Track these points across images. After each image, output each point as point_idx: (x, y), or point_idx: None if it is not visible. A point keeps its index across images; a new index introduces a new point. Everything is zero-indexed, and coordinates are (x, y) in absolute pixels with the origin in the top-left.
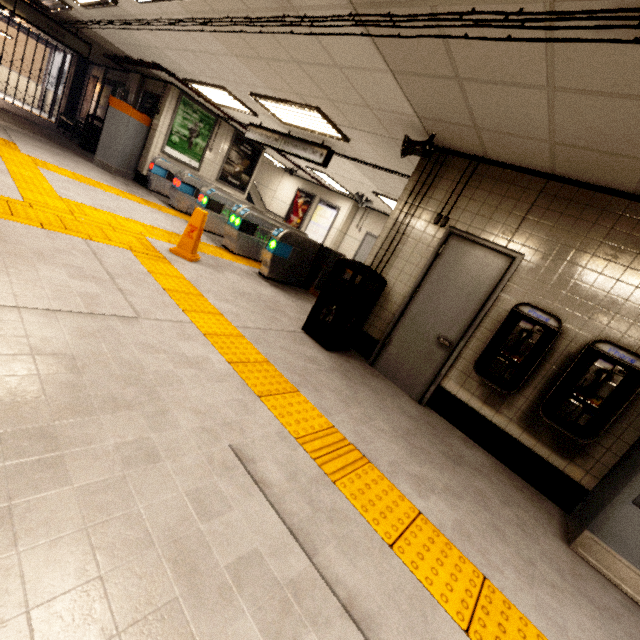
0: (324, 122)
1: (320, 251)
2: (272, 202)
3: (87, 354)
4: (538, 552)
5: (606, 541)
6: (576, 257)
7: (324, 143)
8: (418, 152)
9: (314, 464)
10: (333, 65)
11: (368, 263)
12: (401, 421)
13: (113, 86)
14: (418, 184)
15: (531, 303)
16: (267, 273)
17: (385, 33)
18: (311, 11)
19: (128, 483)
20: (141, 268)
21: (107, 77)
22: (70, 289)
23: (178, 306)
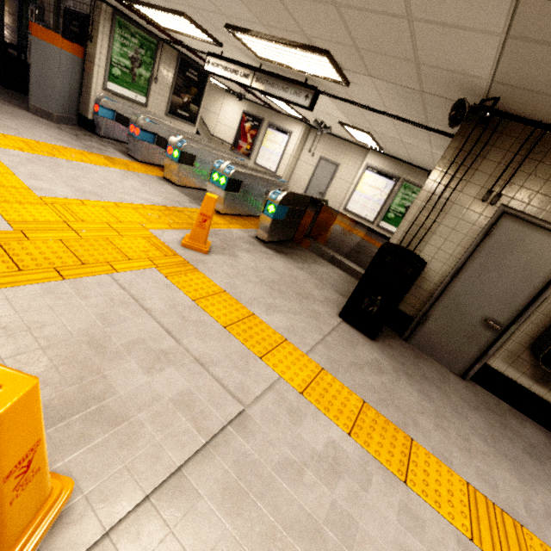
0: (327, 65)
1: (309, 203)
2: (216, 127)
3: (263, 546)
4: None
5: None
6: None
7: (305, 80)
8: (475, 120)
9: None
10: (402, 15)
11: (397, 238)
12: (477, 422)
13: None
14: (460, 152)
15: None
16: (266, 237)
17: None
18: None
19: None
20: (183, 297)
21: None
22: (162, 400)
23: (252, 352)
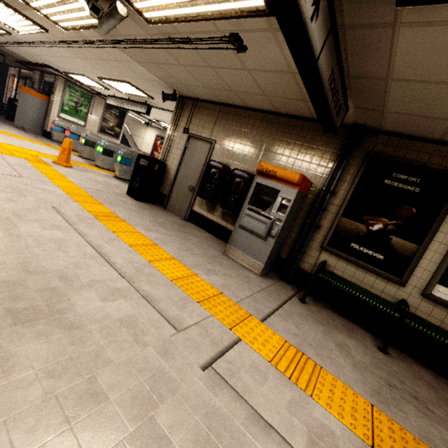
0: (136, 89)
1: None
2: (142, 145)
3: None
4: (200, 250)
5: (233, 246)
6: (232, 138)
7: (147, 102)
8: (169, 99)
9: (92, 216)
10: (116, 60)
11: (160, 158)
12: (162, 221)
13: (25, 80)
14: (176, 115)
15: (220, 162)
16: (118, 175)
17: (121, 46)
18: (91, 38)
19: (0, 202)
20: (30, 165)
21: (21, 74)
22: None
23: (47, 177)
